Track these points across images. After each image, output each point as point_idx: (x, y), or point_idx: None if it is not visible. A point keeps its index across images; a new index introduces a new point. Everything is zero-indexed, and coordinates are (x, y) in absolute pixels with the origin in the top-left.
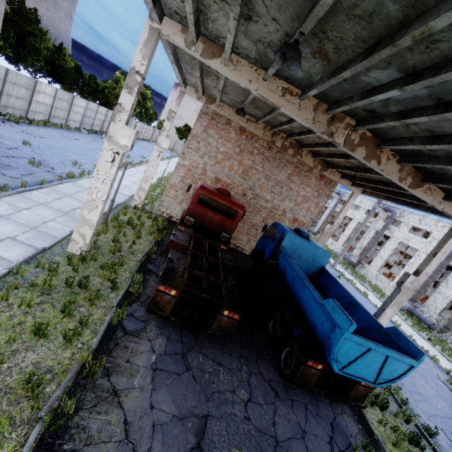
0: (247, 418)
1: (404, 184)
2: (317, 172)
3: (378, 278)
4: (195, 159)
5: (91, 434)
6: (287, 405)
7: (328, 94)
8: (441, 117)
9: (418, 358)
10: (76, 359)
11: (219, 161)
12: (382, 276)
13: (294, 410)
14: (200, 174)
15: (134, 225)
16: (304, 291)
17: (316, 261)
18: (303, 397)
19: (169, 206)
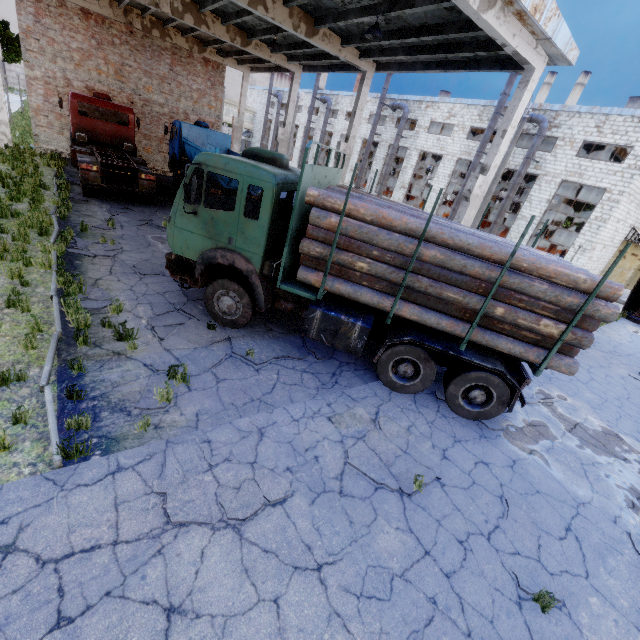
0: None
1: (237, 45)
2: (199, 56)
3: None
4: (46, 66)
5: (85, 221)
6: None
7: None
8: None
9: None
10: (51, 208)
11: (79, 63)
12: None
13: None
14: (65, 87)
15: (23, 158)
16: None
17: (221, 146)
18: None
19: (50, 140)
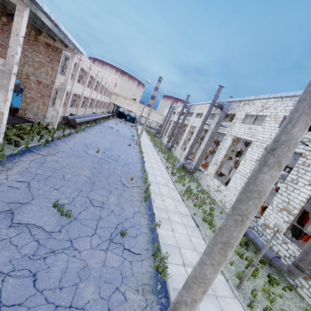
0: None
1: None
2: (43, 41)
3: (179, 153)
4: None
5: None
6: None
7: None
8: None
9: None
10: None
11: None
12: (181, 151)
13: None
14: None
15: None
16: None
17: None
18: None
19: None
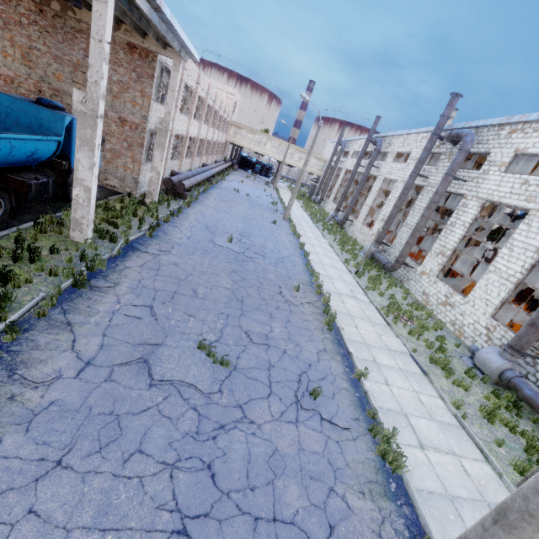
0: None
1: None
2: (122, 41)
3: (361, 232)
4: None
5: None
6: None
7: None
8: None
9: None
10: None
11: None
12: (364, 227)
13: None
14: None
15: None
16: None
17: (46, 129)
18: None
19: None
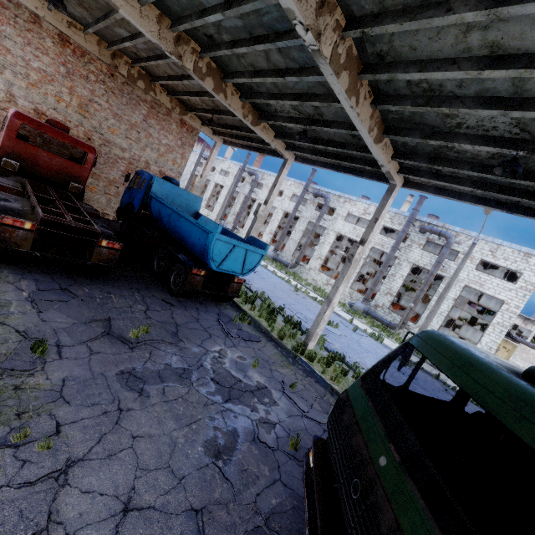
0: (149, 318)
1: (247, 121)
2: (177, 117)
3: None
4: None
5: None
6: (182, 309)
7: (169, 7)
8: (253, 49)
9: (265, 248)
10: None
11: (34, 83)
12: None
13: (188, 311)
14: (3, 101)
15: None
16: (181, 222)
17: (190, 207)
18: (194, 305)
19: None
